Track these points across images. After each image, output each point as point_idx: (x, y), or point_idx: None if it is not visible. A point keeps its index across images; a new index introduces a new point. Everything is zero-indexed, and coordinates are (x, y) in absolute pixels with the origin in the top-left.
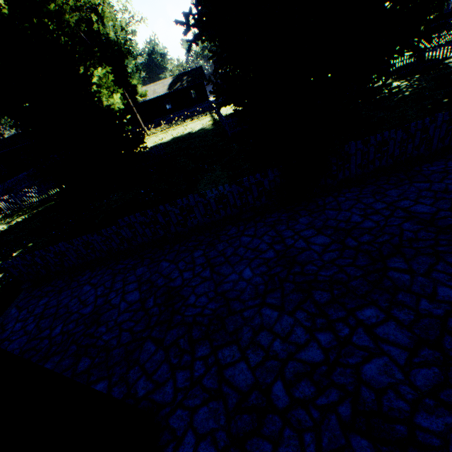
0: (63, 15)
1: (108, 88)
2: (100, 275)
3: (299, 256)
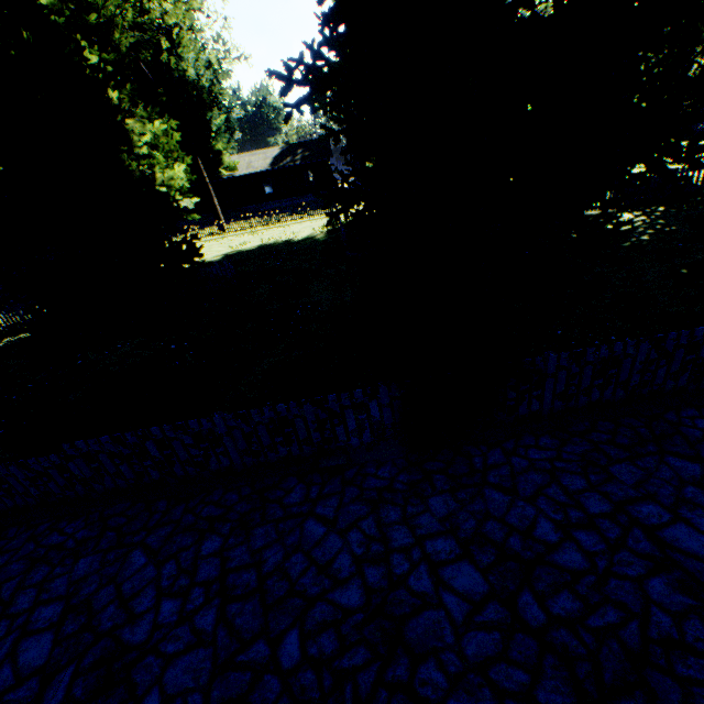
0: (111, 33)
1: (170, 152)
2: (7, 555)
3: (413, 623)
